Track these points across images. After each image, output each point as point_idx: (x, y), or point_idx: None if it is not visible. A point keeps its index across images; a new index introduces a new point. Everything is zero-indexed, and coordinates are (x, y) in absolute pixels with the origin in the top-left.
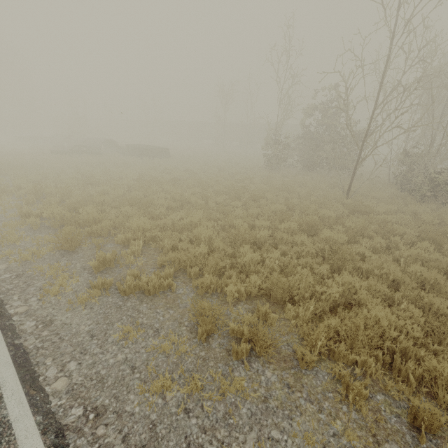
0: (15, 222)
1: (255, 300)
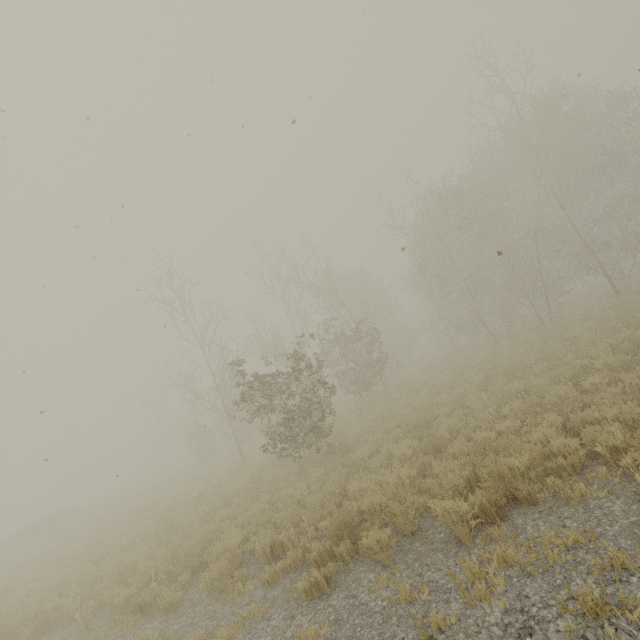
0: None
1: None
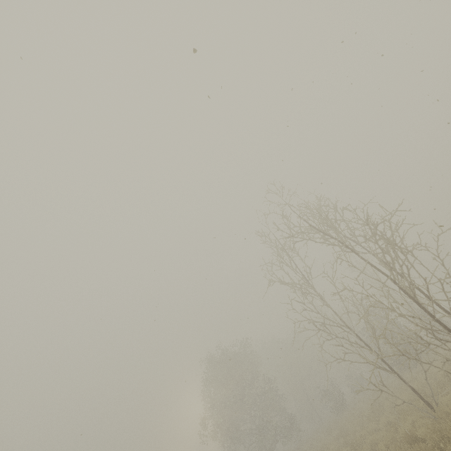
0: None
1: None
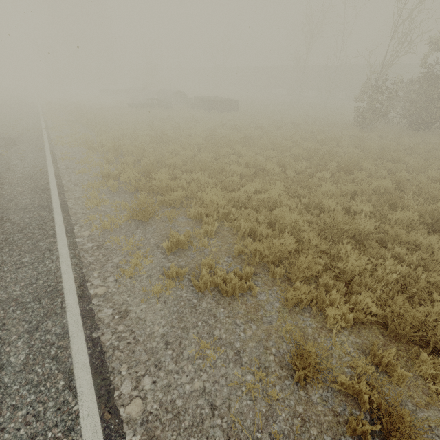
0: (98, 183)
1: (364, 329)
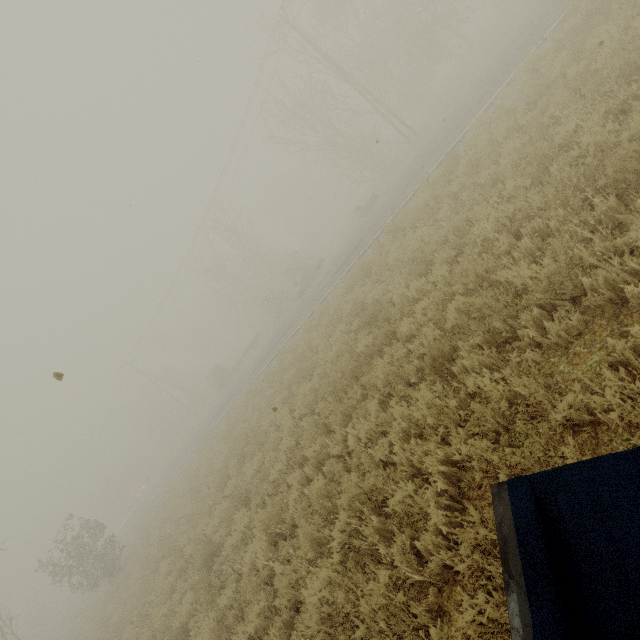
0: None
1: None
